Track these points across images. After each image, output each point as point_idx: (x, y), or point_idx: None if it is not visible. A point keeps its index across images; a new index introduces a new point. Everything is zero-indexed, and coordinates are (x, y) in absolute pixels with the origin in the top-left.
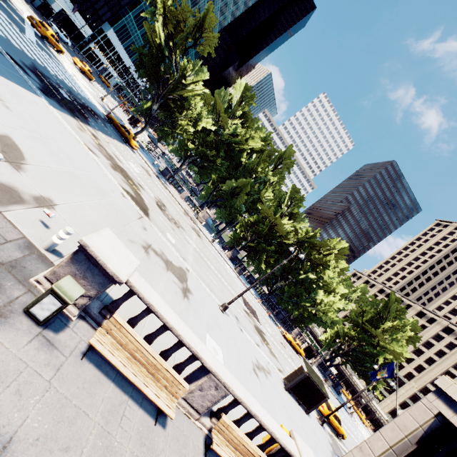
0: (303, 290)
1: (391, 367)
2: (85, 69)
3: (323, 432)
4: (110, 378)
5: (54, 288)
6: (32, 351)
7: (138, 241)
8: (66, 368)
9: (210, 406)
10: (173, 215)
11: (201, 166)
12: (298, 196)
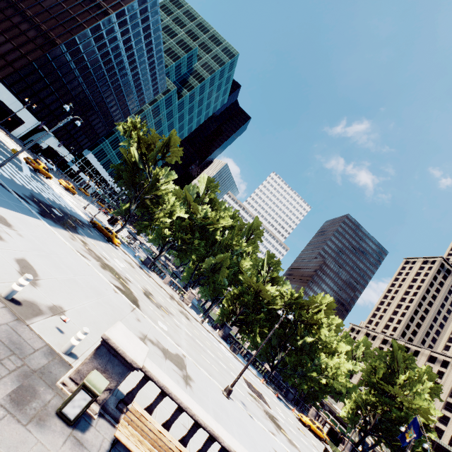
0: (306, 358)
1: (415, 423)
2: (69, 187)
3: None
4: None
5: (86, 382)
6: (67, 451)
7: (135, 333)
8: None
9: None
10: (160, 302)
11: (179, 249)
12: (274, 260)
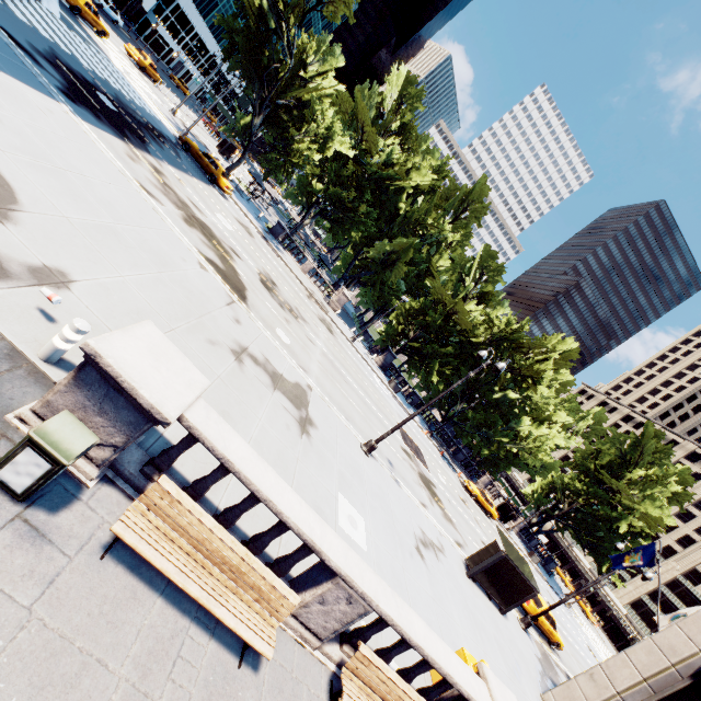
0: (499, 418)
1: (650, 550)
2: (145, 63)
3: (528, 641)
4: (156, 589)
5: (33, 436)
6: None
7: (225, 342)
8: (67, 579)
9: (338, 629)
10: (288, 298)
11: (334, 220)
12: (493, 264)
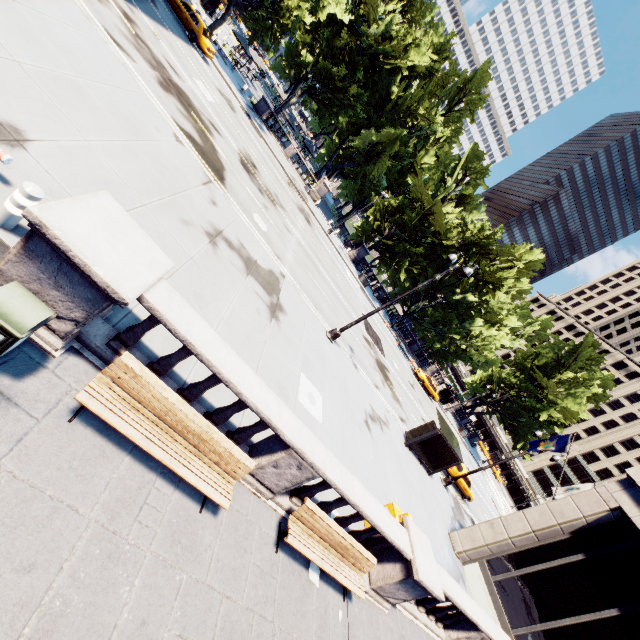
0: (455, 317)
1: (564, 439)
2: None
3: (446, 494)
4: (124, 449)
5: None
6: None
7: (199, 223)
8: (35, 438)
9: (289, 487)
10: (268, 184)
11: (321, 100)
12: (479, 165)
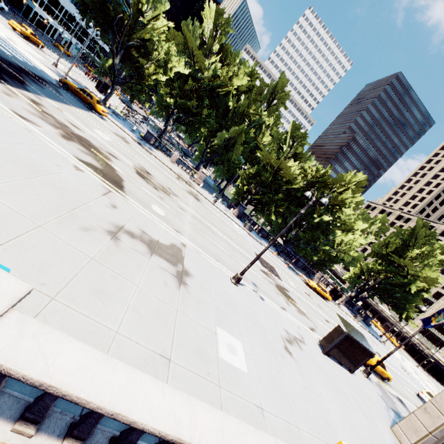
0: (320, 234)
1: None
2: (27, 33)
3: (371, 385)
4: None
5: None
6: None
7: (100, 226)
8: None
9: None
10: (161, 182)
11: (187, 123)
12: (300, 132)
